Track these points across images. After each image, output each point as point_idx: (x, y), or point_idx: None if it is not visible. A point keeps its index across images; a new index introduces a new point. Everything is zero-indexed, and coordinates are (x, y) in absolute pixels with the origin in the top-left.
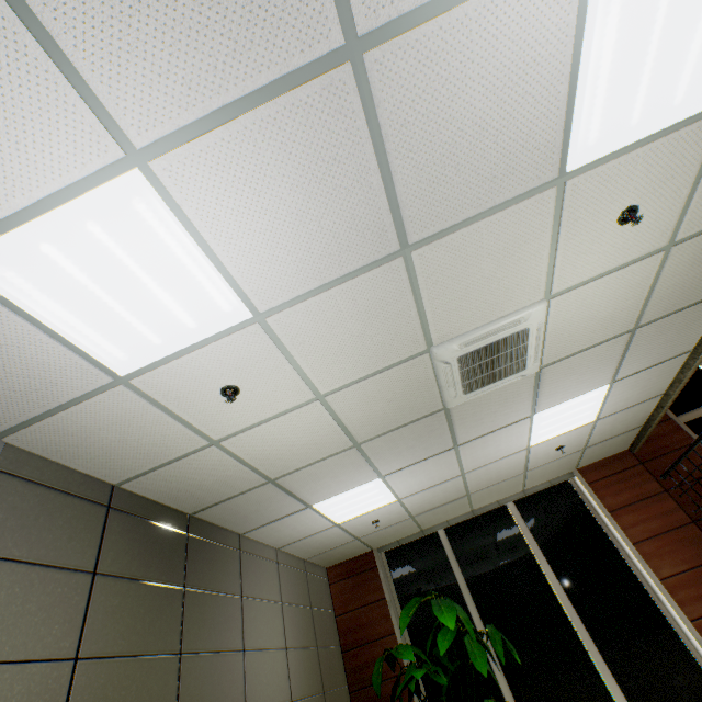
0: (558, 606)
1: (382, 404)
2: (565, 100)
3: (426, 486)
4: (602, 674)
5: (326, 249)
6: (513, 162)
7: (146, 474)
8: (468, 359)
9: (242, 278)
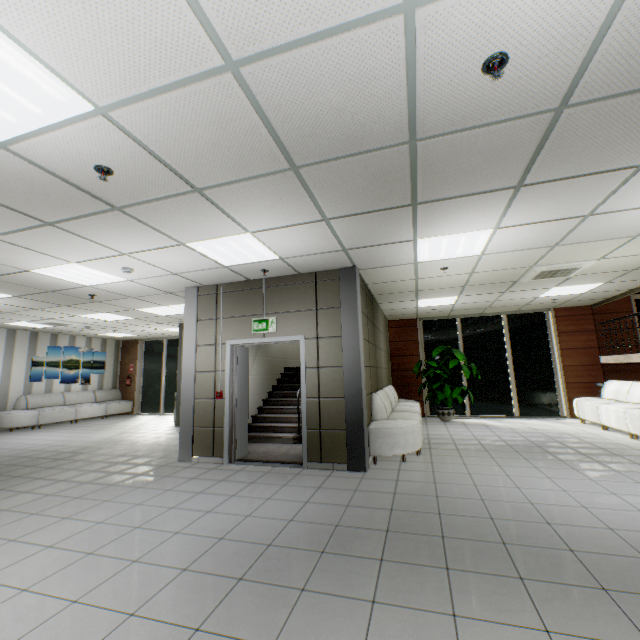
0: (505, 364)
1: (491, 277)
2: None
3: (472, 302)
4: (512, 391)
5: (526, 244)
6: (620, 232)
7: (380, 283)
8: (545, 272)
9: (490, 247)
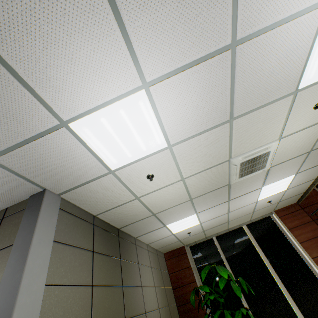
0: (267, 269)
1: (205, 182)
2: (304, 62)
3: (212, 217)
4: (287, 298)
5: (202, 119)
6: (280, 85)
7: (108, 211)
8: (244, 163)
9: (168, 131)
